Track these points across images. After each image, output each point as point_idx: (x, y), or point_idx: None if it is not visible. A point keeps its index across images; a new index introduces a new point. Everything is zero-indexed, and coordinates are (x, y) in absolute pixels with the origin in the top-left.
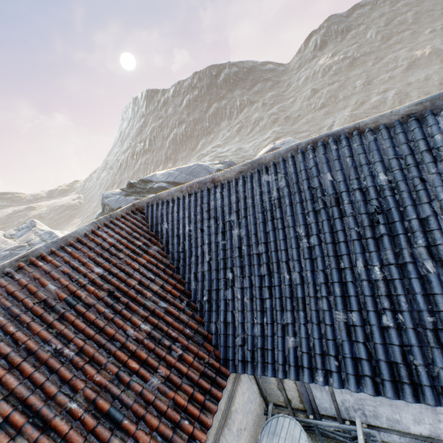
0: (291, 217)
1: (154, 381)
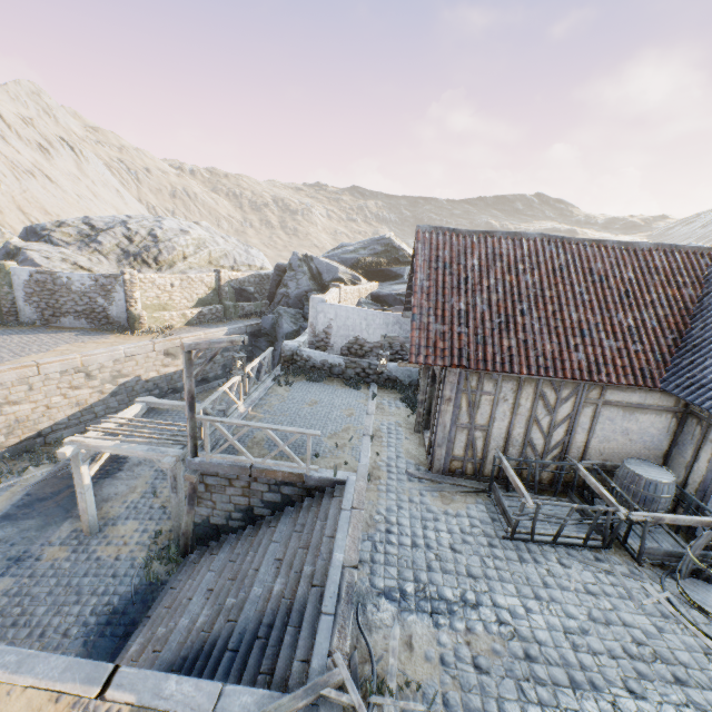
0: None
1: (611, 342)
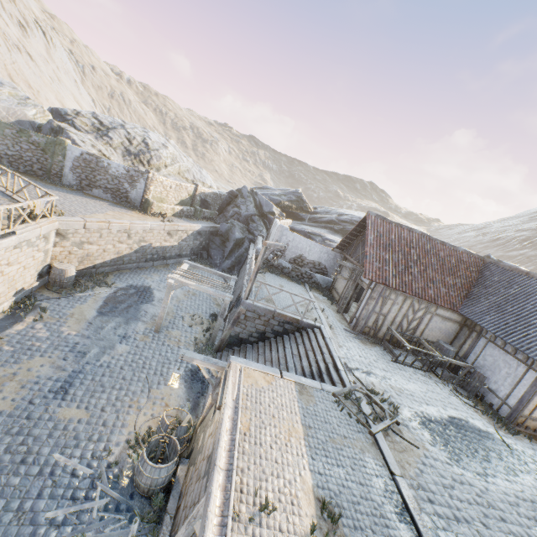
0: (535, 298)
1: (443, 289)
